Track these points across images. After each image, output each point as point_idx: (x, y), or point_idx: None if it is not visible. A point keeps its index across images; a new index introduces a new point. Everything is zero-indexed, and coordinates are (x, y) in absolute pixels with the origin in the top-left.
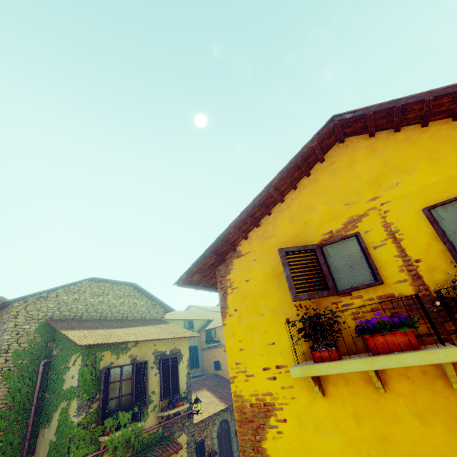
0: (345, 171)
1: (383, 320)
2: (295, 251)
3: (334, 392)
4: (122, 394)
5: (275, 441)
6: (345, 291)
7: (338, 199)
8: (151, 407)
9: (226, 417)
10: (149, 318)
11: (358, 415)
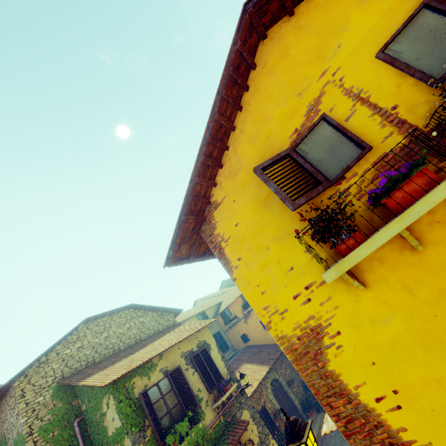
0: (282, 63)
1: (391, 177)
2: (270, 164)
3: (373, 278)
4: (170, 408)
5: (339, 357)
6: (338, 177)
7: (288, 95)
8: (203, 404)
9: (274, 376)
10: (162, 329)
11: (407, 286)
